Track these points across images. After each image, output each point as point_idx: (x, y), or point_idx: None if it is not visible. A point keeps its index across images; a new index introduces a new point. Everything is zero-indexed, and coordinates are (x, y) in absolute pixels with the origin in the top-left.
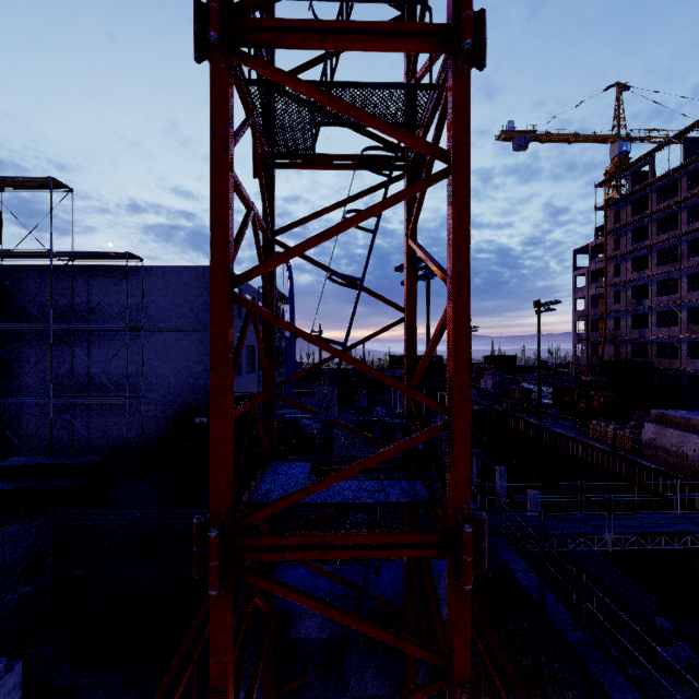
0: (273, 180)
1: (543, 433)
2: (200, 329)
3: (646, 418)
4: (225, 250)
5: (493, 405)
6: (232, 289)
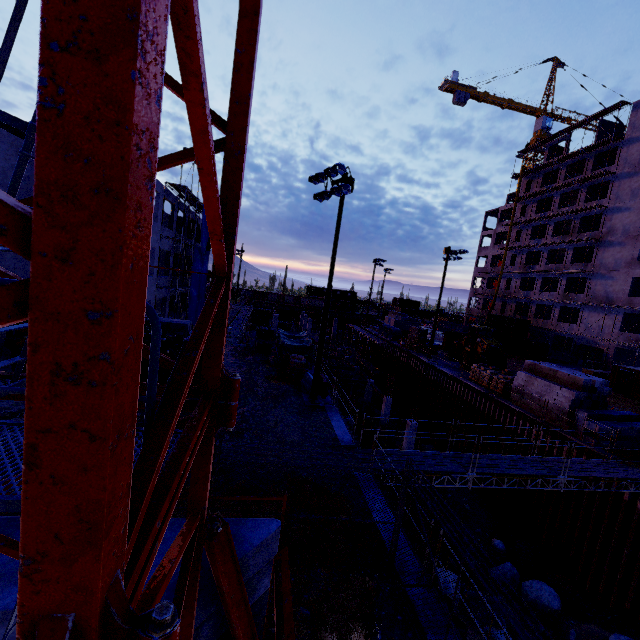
0: None
1: (430, 370)
2: None
3: (516, 367)
4: None
5: (391, 341)
6: None
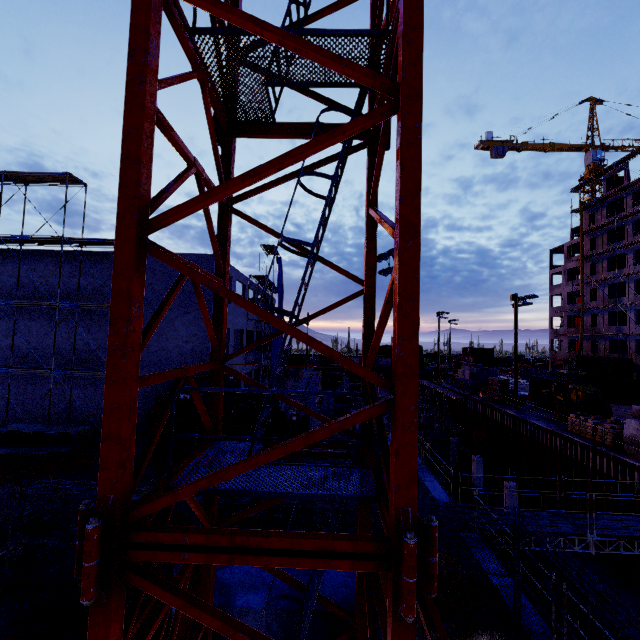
0: (231, 148)
1: (520, 424)
2: (191, 311)
3: (626, 414)
4: (135, 190)
5: (470, 395)
6: (143, 236)
